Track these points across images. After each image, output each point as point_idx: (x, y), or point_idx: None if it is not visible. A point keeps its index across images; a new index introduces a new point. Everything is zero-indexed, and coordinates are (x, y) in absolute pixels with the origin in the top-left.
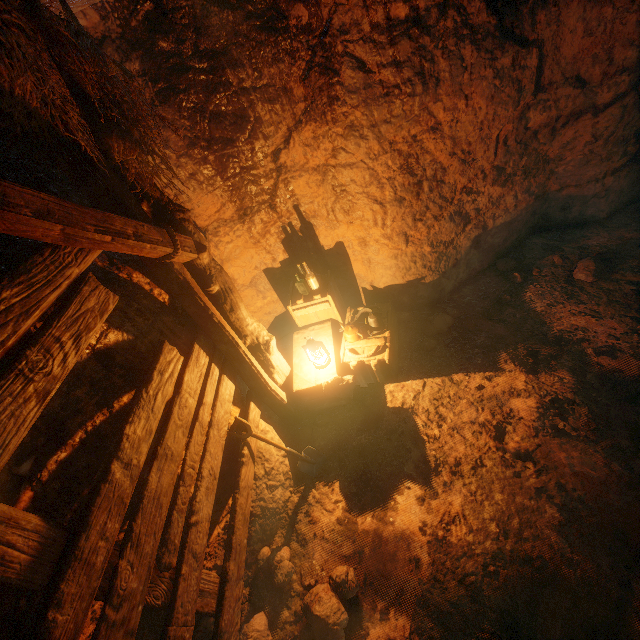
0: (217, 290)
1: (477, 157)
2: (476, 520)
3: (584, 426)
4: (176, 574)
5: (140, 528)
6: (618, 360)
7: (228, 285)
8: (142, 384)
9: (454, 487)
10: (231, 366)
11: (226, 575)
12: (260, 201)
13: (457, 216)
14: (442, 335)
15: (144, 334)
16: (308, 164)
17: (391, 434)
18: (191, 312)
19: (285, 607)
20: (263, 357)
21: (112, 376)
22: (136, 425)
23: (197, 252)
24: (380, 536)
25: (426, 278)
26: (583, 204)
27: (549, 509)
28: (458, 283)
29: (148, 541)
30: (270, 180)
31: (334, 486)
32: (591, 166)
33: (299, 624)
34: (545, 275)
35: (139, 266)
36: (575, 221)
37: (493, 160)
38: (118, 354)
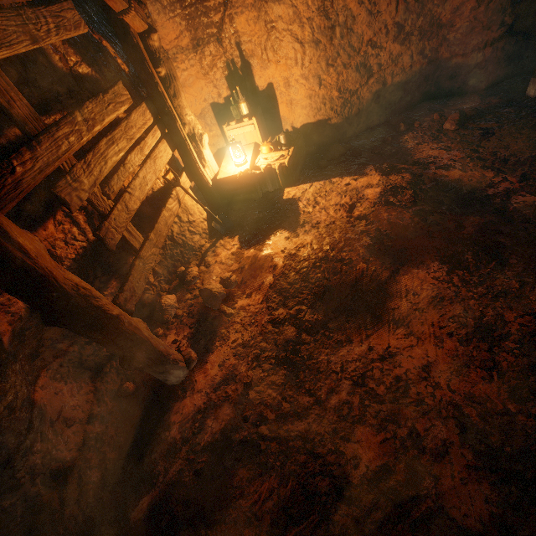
0: (164, 74)
1: (381, 10)
2: (318, 245)
3: (406, 200)
4: (113, 206)
5: (91, 160)
6: (449, 172)
7: (173, 73)
8: (101, 92)
9: (311, 233)
10: (171, 139)
11: (148, 237)
12: (210, 34)
13: (362, 68)
14: (335, 161)
15: (107, 80)
16: (248, 0)
17: (280, 211)
18: (142, 78)
19: (189, 294)
20: (197, 149)
21: (83, 95)
22: (94, 107)
23: (150, 32)
24: (256, 258)
25: (332, 120)
26: (467, 74)
27: (365, 239)
28: (358, 131)
29: (96, 170)
30: (218, 14)
31: (235, 238)
32: (475, 34)
33: (196, 300)
34: (423, 127)
35: (109, 40)
36: (460, 91)
37: (395, 16)
38: (88, 82)
